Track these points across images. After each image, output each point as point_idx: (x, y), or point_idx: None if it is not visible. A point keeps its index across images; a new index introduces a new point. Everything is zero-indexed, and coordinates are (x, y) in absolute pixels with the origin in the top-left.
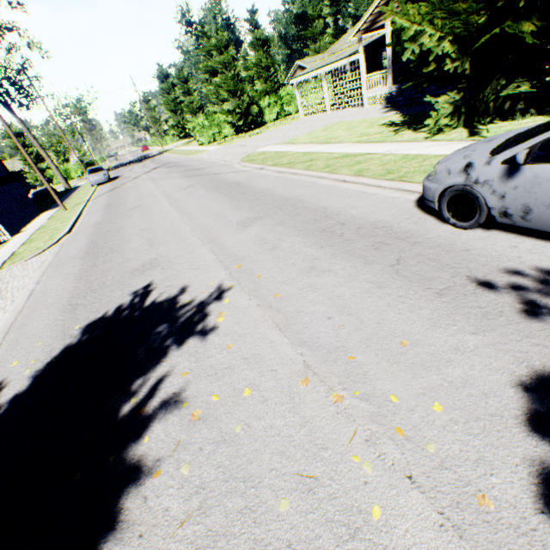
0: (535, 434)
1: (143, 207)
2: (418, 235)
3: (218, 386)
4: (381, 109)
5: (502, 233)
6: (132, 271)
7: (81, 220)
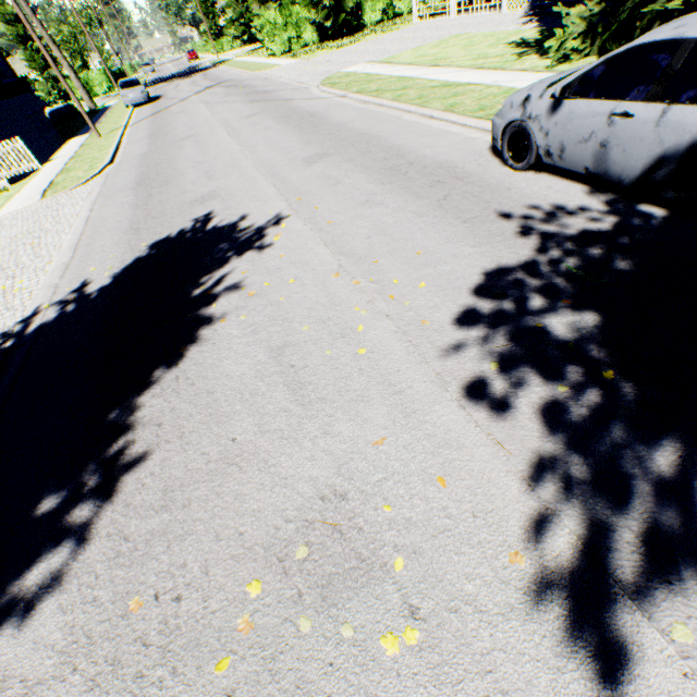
0: (475, 296)
1: (197, 138)
2: (475, 176)
3: (270, 279)
4: (522, 18)
5: (548, 176)
6: (191, 202)
7: (122, 150)
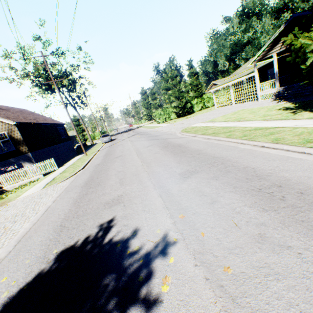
0: None
1: (123, 156)
2: None
3: None
4: (273, 101)
5: None
6: (105, 203)
7: (91, 161)
